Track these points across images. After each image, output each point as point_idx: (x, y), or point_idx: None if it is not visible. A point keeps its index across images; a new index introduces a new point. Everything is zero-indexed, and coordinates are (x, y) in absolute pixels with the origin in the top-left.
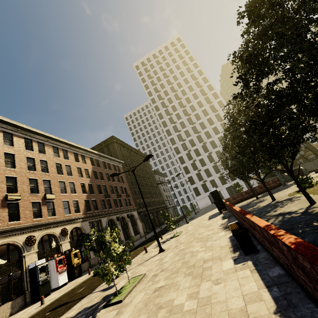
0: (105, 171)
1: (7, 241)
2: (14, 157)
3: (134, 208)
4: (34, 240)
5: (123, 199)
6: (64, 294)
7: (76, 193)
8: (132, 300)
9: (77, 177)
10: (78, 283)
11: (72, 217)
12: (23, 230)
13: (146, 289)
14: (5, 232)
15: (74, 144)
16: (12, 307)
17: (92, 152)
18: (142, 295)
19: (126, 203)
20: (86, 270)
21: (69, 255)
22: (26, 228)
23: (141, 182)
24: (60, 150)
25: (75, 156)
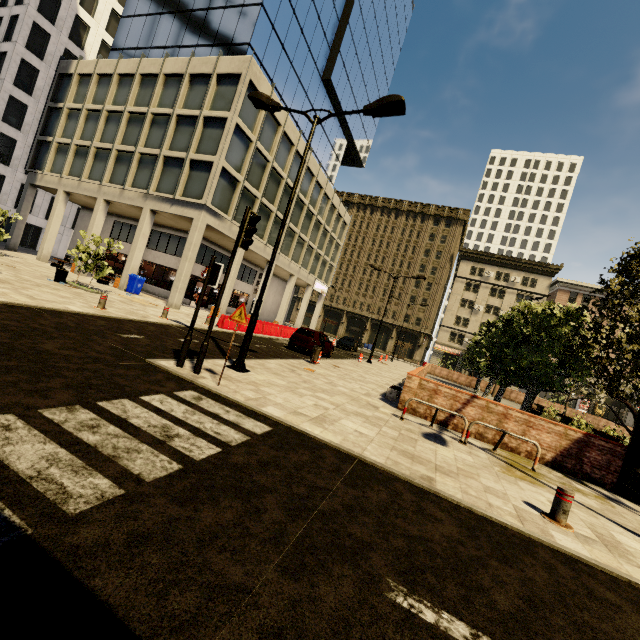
0: None
1: None
2: None
3: None
4: None
5: None
6: None
7: None
8: None
9: None
10: None
11: None
12: None
13: None
14: None
15: None
16: None
17: None
18: None
19: None
20: None
21: (596, 404)
22: None
23: None
24: None
25: None
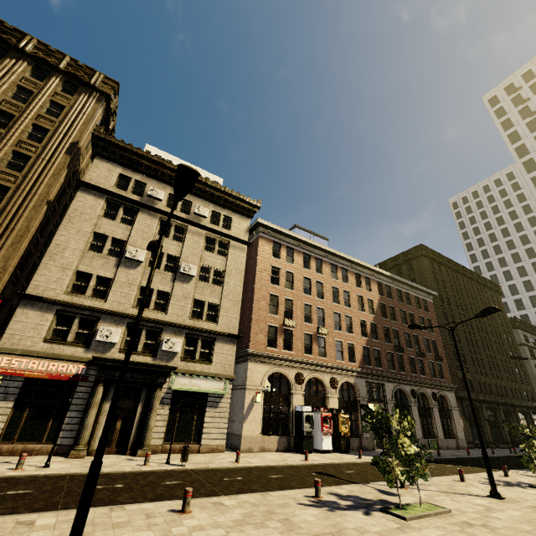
0: (400, 307)
1: (280, 370)
2: (293, 276)
3: (450, 386)
4: (302, 379)
5: (428, 362)
6: (328, 464)
7: (352, 332)
8: (422, 529)
9: (356, 310)
10: (344, 460)
11: (344, 366)
12: (294, 363)
13: (447, 531)
14: (279, 360)
15: (357, 260)
16: (278, 443)
17: (382, 273)
18: (438, 533)
19: (433, 371)
20: (354, 449)
21: (336, 417)
22: (296, 362)
23: (472, 338)
24: (339, 269)
25: (357, 278)
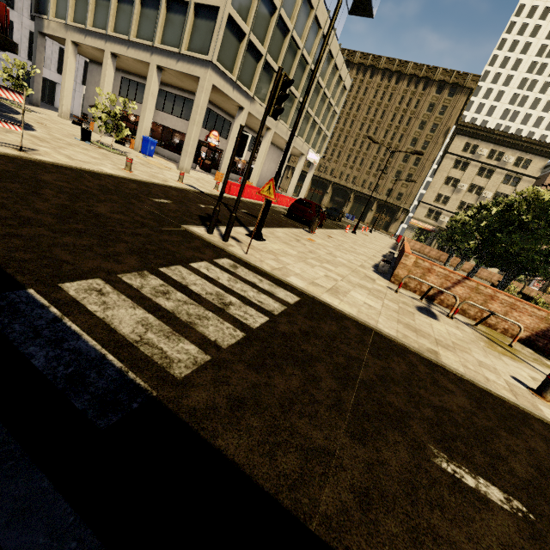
0: None
1: None
2: None
3: None
4: None
5: None
6: None
7: None
8: None
9: None
10: None
11: None
12: None
13: None
14: None
15: None
16: None
17: None
18: None
19: None
20: None
21: (549, 284)
22: None
23: None
24: None
25: None
